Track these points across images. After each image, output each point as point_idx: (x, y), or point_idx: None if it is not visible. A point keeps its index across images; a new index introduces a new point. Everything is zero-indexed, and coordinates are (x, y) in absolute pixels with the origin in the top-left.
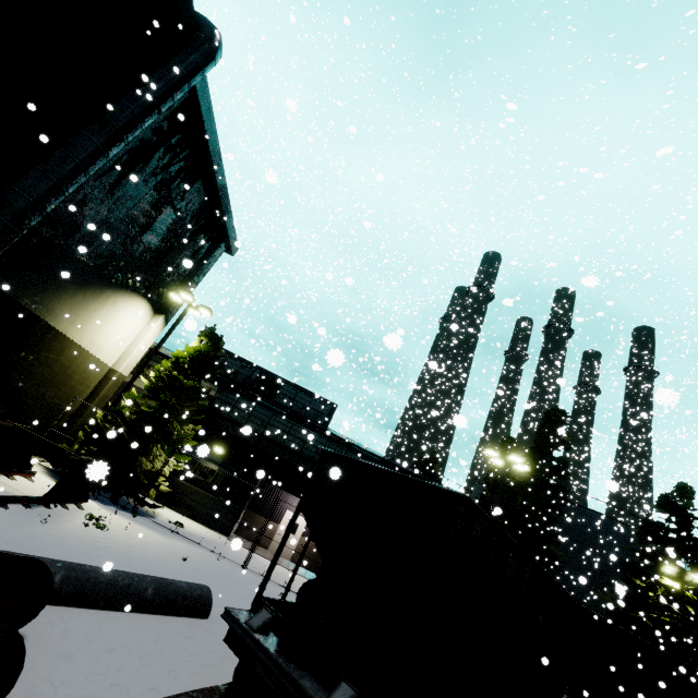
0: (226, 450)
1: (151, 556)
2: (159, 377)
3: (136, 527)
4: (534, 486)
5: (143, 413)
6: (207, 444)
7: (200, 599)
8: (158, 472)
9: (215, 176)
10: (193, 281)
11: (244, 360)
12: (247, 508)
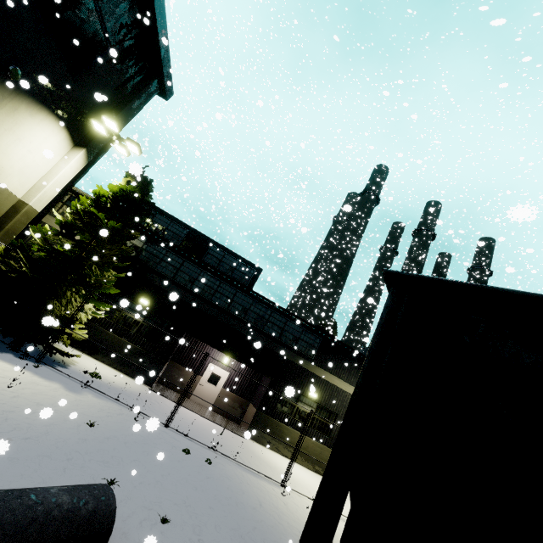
0: (151, 302)
1: (38, 426)
2: (76, 214)
3: (34, 380)
4: None
5: (54, 252)
6: (132, 295)
7: (92, 518)
8: (70, 318)
9: None
10: (121, 117)
11: (174, 218)
12: (170, 359)
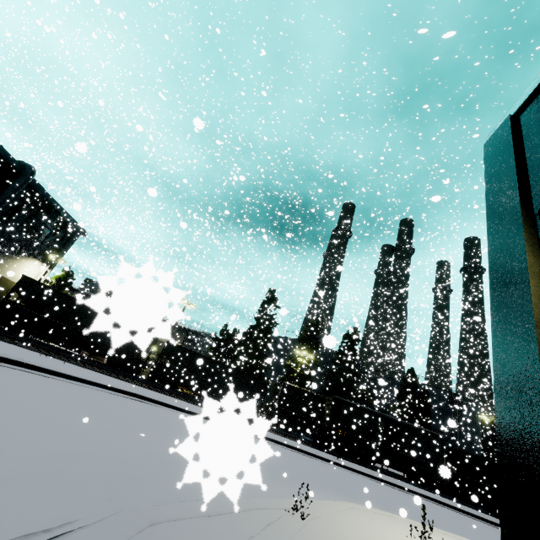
0: None
1: None
2: None
3: None
4: (253, 327)
5: None
6: None
7: None
8: None
9: (56, 208)
10: (63, 250)
11: None
12: None
